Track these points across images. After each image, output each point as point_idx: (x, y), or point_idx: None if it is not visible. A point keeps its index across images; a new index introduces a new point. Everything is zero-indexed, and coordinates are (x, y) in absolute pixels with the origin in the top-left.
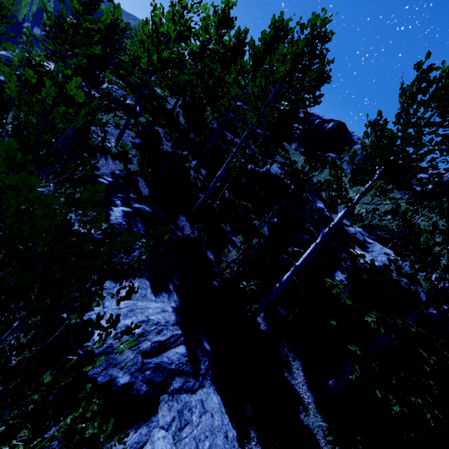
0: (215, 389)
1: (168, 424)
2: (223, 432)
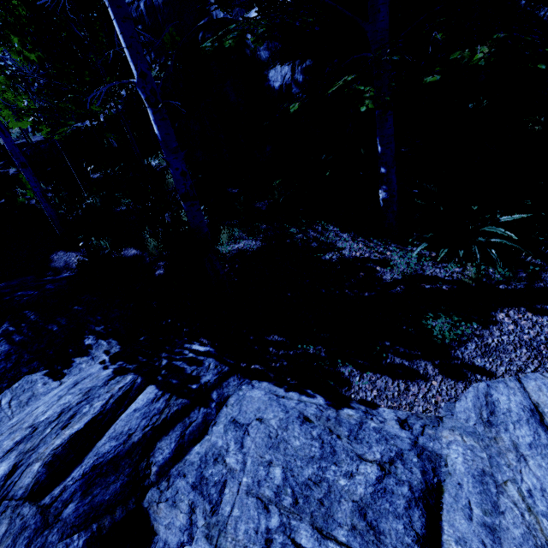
0: (251, 382)
1: (188, 528)
2: (297, 422)
